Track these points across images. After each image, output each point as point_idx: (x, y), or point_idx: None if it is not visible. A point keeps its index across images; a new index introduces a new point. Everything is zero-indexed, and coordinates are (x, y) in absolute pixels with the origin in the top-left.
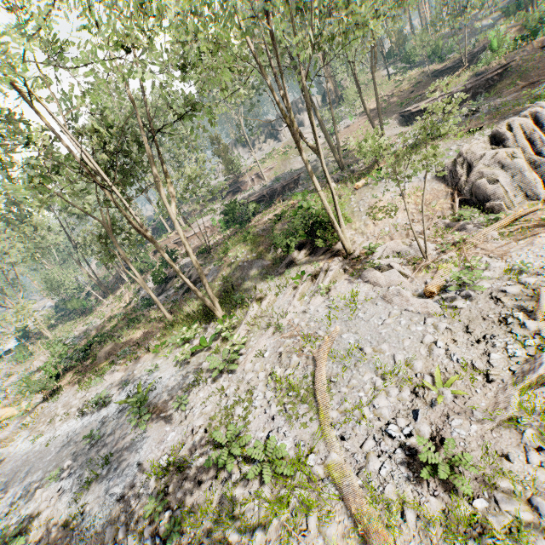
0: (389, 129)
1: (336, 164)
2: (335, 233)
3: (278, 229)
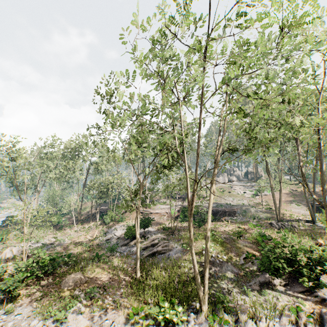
0: (302, 209)
1: (265, 214)
2: (322, 280)
3: (241, 244)
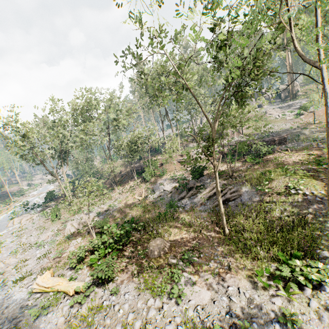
0: None
1: (325, 134)
2: None
3: None
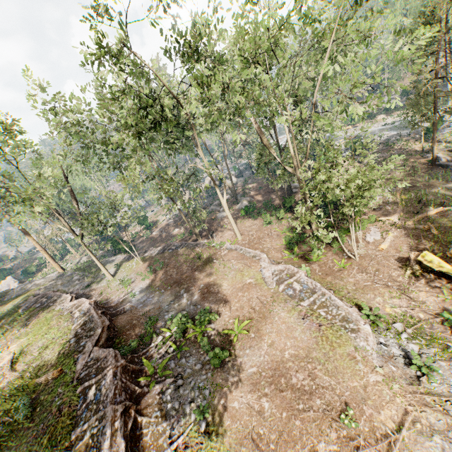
0: None
1: None
2: None
3: None
